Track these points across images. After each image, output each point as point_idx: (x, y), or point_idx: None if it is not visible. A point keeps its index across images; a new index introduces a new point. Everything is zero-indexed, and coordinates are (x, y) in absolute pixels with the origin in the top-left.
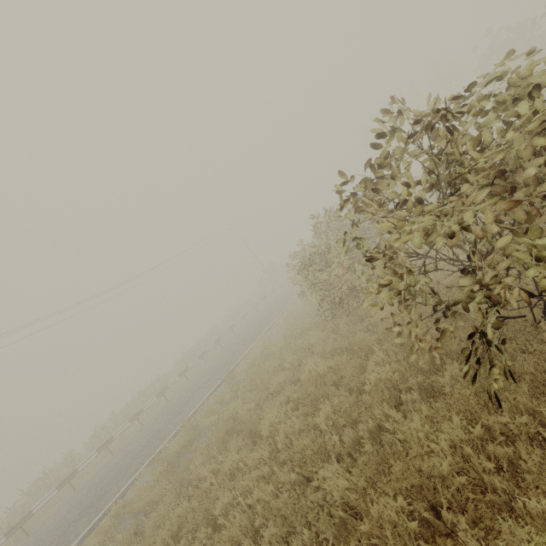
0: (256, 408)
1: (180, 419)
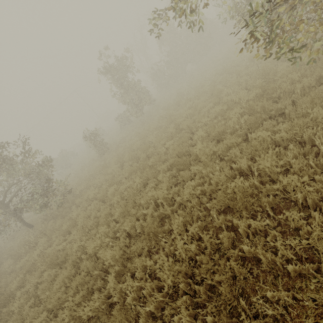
0: None
1: None
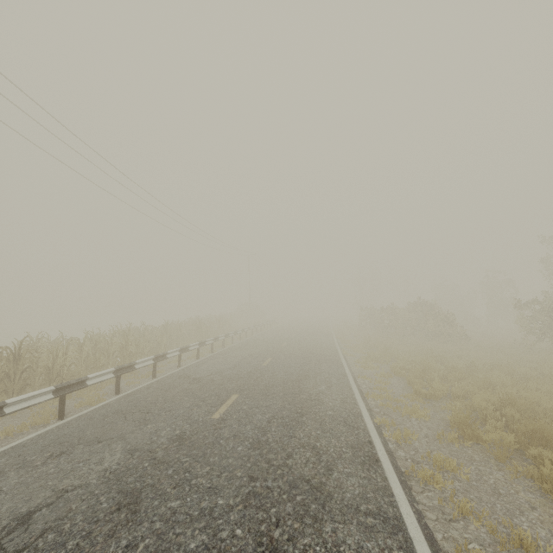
0: None
1: (329, 346)
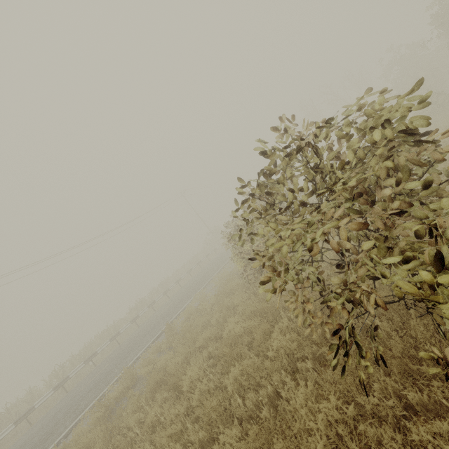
0: (184, 360)
1: (125, 364)
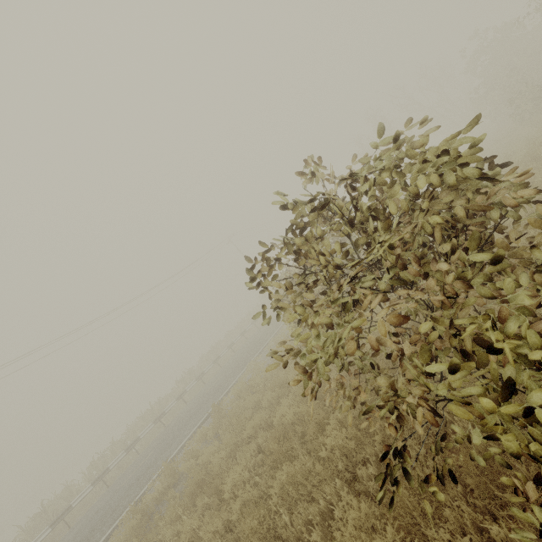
0: (231, 454)
1: (168, 454)
